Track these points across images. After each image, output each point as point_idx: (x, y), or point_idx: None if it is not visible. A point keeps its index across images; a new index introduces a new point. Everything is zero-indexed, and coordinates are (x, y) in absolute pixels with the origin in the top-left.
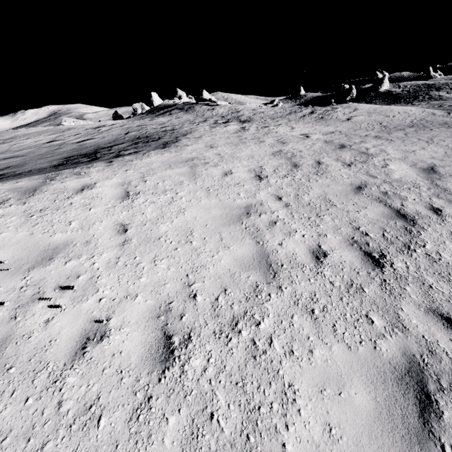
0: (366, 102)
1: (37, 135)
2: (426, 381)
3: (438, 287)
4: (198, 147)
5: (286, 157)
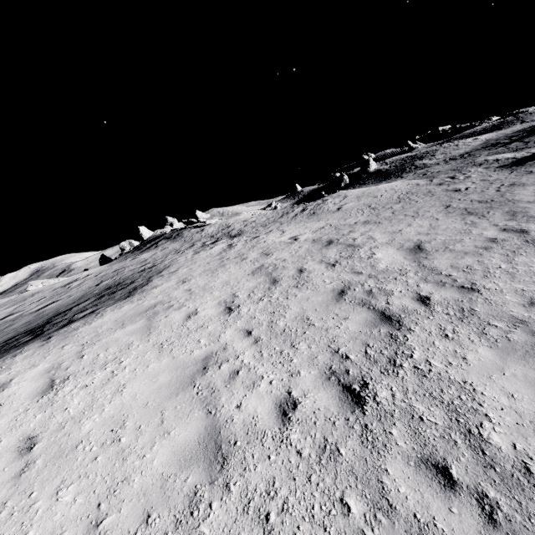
0: (360, 185)
1: None
2: None
3: (430, 417)
4: (167, 287)
5: (266, 272)
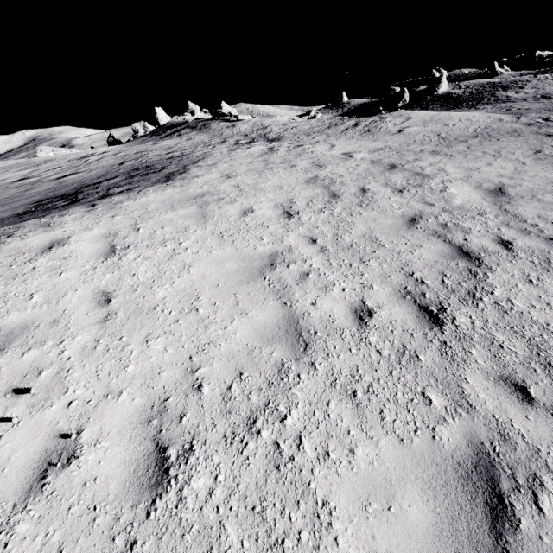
0: (421, 108)
1: (2, 171)
2: (498, 478)
3: (511, 347)
4: (211, 179)
5: (323, 184)
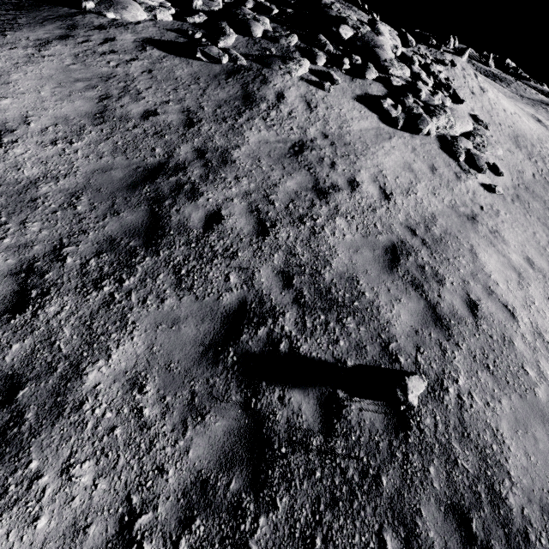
0: None
1: None
2: None
3: None
4: None
5: None
